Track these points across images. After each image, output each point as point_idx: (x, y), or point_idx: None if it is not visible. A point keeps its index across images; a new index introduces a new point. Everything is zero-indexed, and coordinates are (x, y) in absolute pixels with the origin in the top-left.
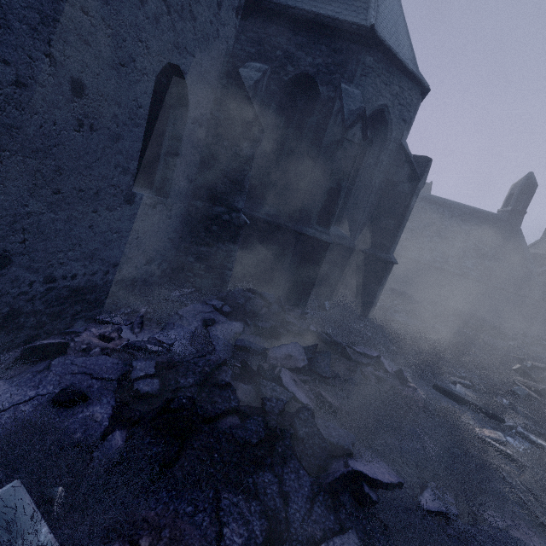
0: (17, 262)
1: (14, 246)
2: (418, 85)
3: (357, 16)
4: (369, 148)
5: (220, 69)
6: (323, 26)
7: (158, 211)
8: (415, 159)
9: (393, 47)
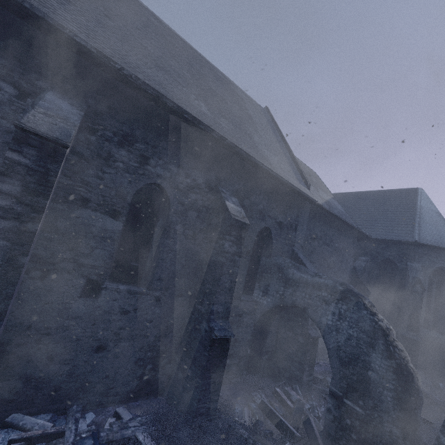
0: None
1: None
2: None
3: (408, 236)
4: (442, 286)
5: (349, 274)
6: (391, 242)
7: None
8: None
9: (435, 241)
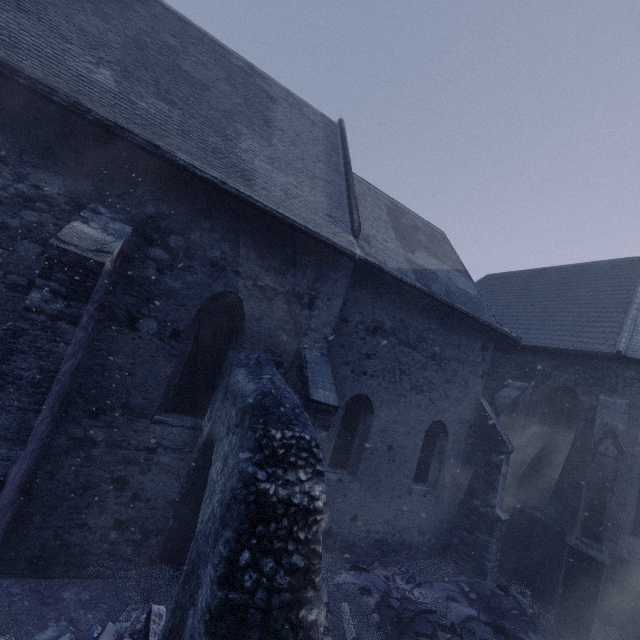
0: (359, 519)
1: (359, 512)
2: None
3: (605, 343)
4: None
5: (472, 408)
6: (571, 354)
7: (428, 498)
8: None
9: None
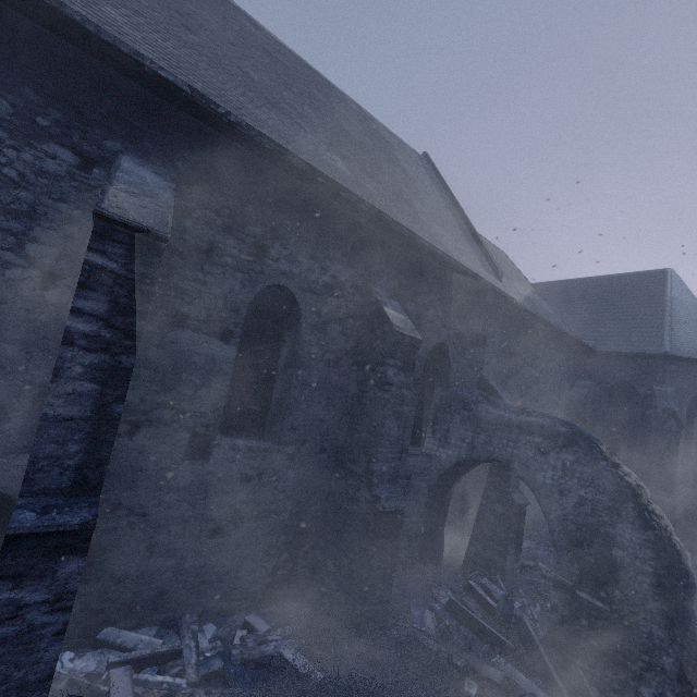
0: None
1: None
2: None
3: (653, 345)
4: None
5: (563, 407)
6: (627, 356)
7: None
8: None
9: (696, 352)
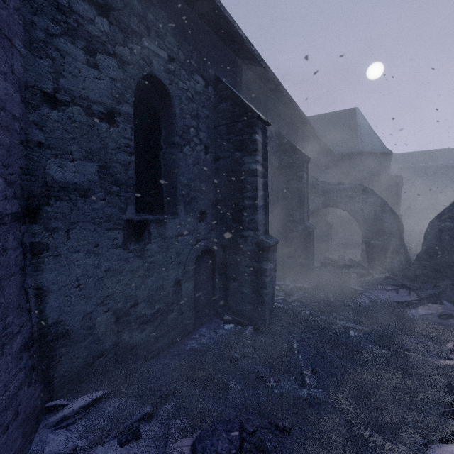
0: None
1: None
2: (386, 154)
3: (355, 148)
4: (374, 179)
5: None
6: (345, 155)
7: None
8: (395, 177)
9: (371, 149)
